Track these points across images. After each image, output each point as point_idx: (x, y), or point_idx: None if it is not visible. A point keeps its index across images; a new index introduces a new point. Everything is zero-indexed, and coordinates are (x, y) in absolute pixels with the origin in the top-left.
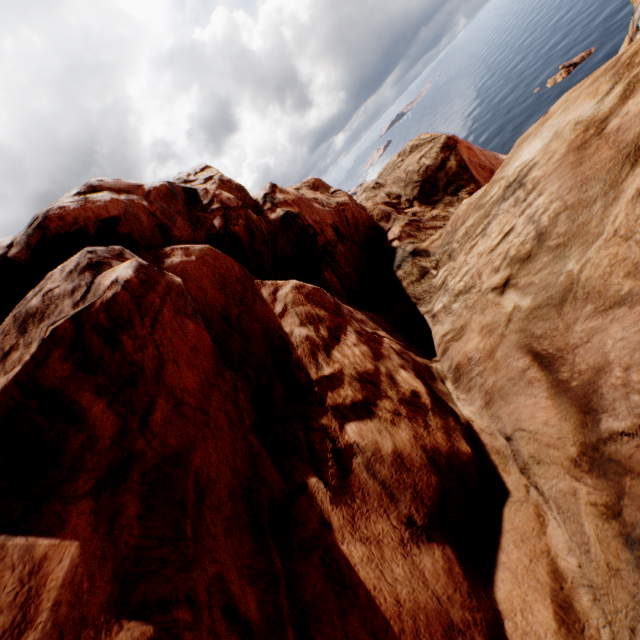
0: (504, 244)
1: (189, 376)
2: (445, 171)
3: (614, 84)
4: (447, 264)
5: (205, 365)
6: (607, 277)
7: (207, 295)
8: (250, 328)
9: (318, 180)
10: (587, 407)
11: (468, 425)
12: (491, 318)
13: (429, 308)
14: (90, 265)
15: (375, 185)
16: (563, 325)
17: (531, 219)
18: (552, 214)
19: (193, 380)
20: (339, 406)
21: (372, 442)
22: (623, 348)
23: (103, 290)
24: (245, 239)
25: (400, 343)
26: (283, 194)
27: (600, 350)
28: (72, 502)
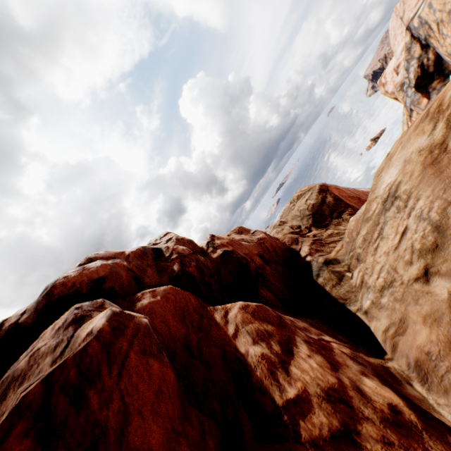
0: (405, 241)
1: (154, 429)
2: (326, 204)
3: (435, 123)
4: (358, 266)
5: (170, 409)
6: None
7: (170, 328)
8: (209, 353)
9: (241, 227)
10: None
11: None
12: (429, 307)
13: (358, 306)
14: (74, 319)
15: (280, 223)
16: None
17: (420, 217)
18: (438, 210)
19: (158, 434)
20: (317, 440)
21: None
22: None
23: (79, 342)
24: (197, 275)
25: (346, 345)
26: (220, 239)
27: None
28: None
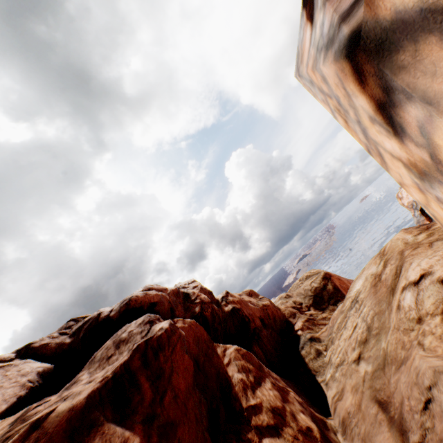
0: (354, 333)
1: (182, 382)
2: (326, 290)
3: (380, 260)
4: (330, 346)
5: (189, 379)
6: (396, 349)
7: (190, 346)
8: (209, 370)
9: (252, 290)
10: (402, 429)
11: None
12: (355, 380)
13: (323, 378)
14: (149, 321)
15: (286, 295)
16: (386, 380)
17: (363, 319)
18: (371, 316)
19: (183, 385)
20: (259, 426)
21: None
22: (405, 386)
23: (156, 331)
24: (210, 319)
25: (303, 400)
26: (232, 297)
27: (400, 391)
28: (135, 422)
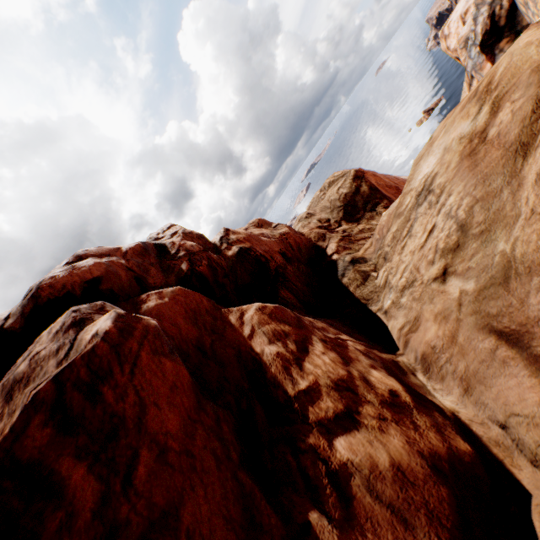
0: (431, 240)
1: (171, 417)
2: (360, 194)
3: (480, 106)
4: (384, 265)
5: (185, 401)
6: None
7: (181, 330)
8: (224, 354)
9: (261, 219)
10: None
11: (455, 417)
12: (441, 305)
13: (379, 306)
14: (74, 323)
15: (307, 215)
16: (516, 300)
17: (448, 215)
18: (466, 208)
19: (175, 421)
20: (323, 420)
21: (366, 456)
22: None
23: (84, 345)
24: (209, 275)
25: (362, 343)
26: (235, 234)
27: None
28: None
